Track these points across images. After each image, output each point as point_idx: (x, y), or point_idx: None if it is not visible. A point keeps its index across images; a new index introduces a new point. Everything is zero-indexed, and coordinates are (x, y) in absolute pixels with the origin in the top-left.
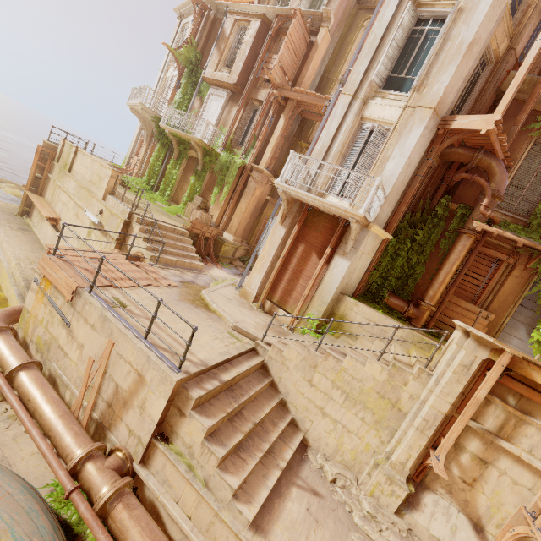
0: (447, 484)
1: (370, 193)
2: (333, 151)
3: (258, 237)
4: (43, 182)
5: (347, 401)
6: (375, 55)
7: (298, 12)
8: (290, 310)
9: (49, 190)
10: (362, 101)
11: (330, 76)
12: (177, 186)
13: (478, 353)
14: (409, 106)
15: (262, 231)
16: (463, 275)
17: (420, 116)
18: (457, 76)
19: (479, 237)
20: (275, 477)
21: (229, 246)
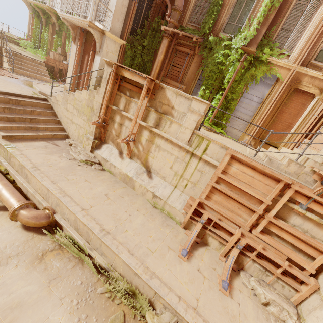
0: (112, 139)
1: (91, 6)
2: None
3: None
4: None
5: (78, 113)
6: None
7: None
8: None
9: None
10: None
11: None
12: (50, 44)
13: (108, 70)
14: None
15: None
16: (173, 67)
17: None
18: None
19: (169, 37)
20: (31, 134)
21: None
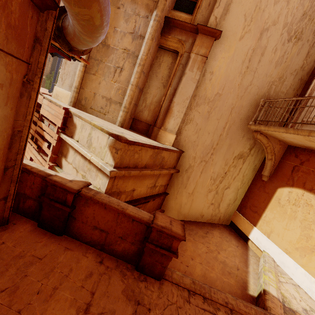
0: None
1: None
2: None
3: None
4: None
5: None
6: None
7: None
8: None
9: None
10: None
11: None
12: None
13: None
14: None
15: None
16: None
17: None
18: None
19: None
20: None
21: None
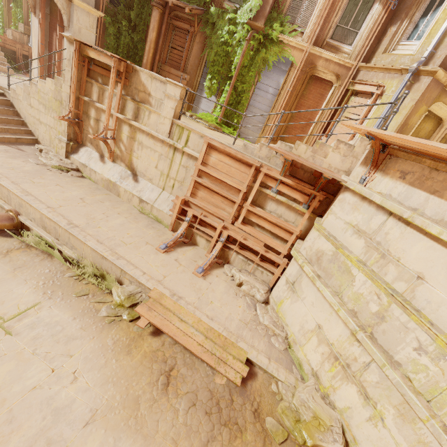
0: (90, 140)
1: None
2: None
3: None
4: None
5: (46, 110)
6: None
7: None
8: None
9: None
10: None
11: None
12: (8, 18)
13: (71, 49)
14: None
15: None
16: (173, 50)
17: None
18: None
19: (160, 7)
20: None
21: None
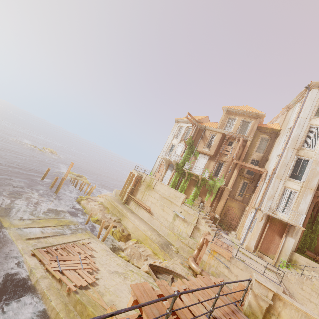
0: None
1: (302, 219)
2: (276, 197)
3: (225, 214)
4: (135, 190)
5: (318, 296)
6: (286, 168)
7: (242, 138)
8: (269, 256)
9: (139, 194)
10: (284, 182)
11: (249, 152)
12: (186, 190)
13: None
14: (303, 187)
15: (226, 211)
16: None
17: (309, 191)
18: (318, 180)
19: None
20: None
21: (218, 220)
